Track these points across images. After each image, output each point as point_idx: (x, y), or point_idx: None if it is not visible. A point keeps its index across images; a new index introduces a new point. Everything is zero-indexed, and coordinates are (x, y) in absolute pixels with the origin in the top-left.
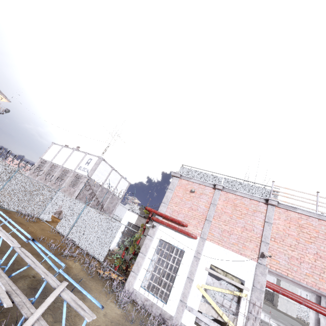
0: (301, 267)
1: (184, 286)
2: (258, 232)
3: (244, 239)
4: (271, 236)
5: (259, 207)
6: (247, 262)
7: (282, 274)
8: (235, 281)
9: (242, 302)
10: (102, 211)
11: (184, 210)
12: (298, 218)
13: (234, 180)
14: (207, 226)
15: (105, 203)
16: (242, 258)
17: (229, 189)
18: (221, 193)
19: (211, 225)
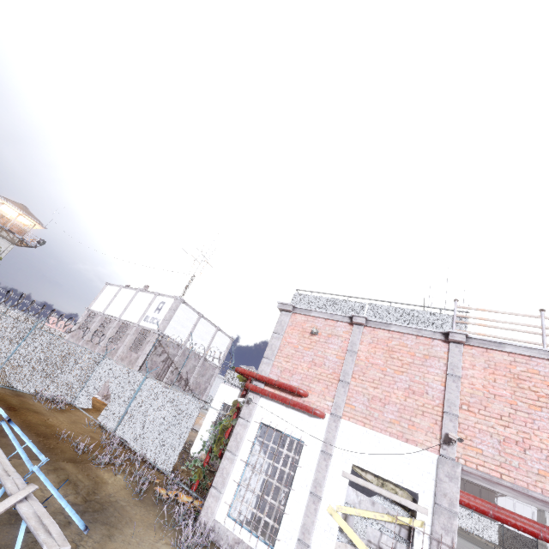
0: (526, 458)
1: (304, 511)
2: (436, 396)
3: (410, 411)
4: (462, 400)
5: (434, 349)
6: (420, 456)
7: (490, 475)
8: (400, 496)
9: (415, 538)
10: (187, 391)
11: (301, 367)
12: (509, 362)
13: (385, 306)
14: (341, 393)
15: (191, 376)
16: (409, 448)
17: (378, 322)
18: (364, 331)
19: (349, 391)
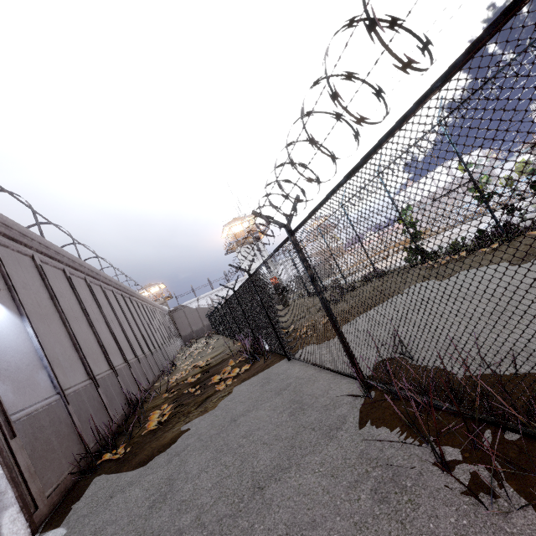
0: None
1: None
2: None
3: None
4: None
5: None
6: None
7: None
8: None
9: None
10: None
11: None
12: None
13: None
14: None
15: None
16: None
17: None
18: None
19: None
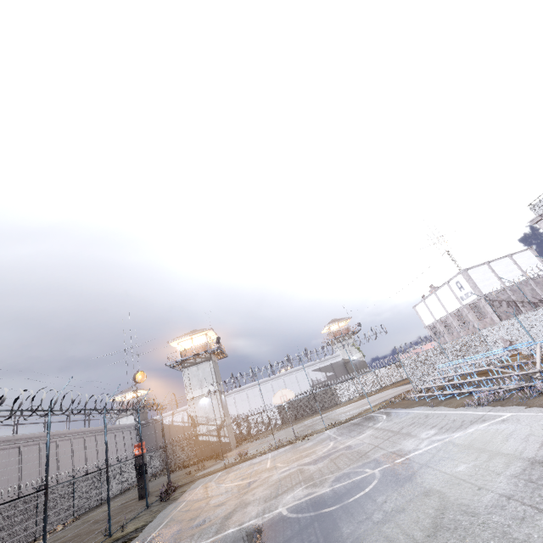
0: None
1: None
2: None
3: None
4: None
5: None
6: None
7: None
8: None
9: None
10: None
11: None
12: None
13: None
14: None
15: (539, 297)
16: None
17: None
18: None
19: None
